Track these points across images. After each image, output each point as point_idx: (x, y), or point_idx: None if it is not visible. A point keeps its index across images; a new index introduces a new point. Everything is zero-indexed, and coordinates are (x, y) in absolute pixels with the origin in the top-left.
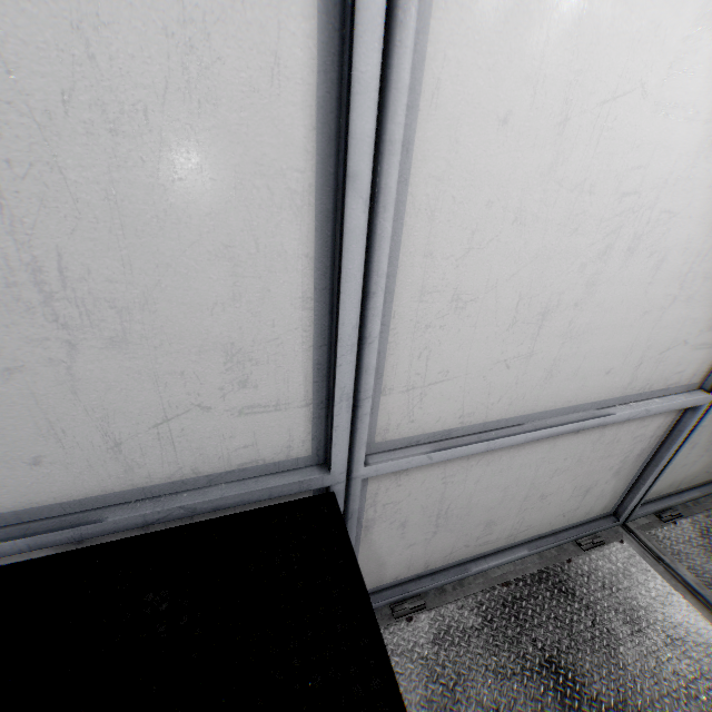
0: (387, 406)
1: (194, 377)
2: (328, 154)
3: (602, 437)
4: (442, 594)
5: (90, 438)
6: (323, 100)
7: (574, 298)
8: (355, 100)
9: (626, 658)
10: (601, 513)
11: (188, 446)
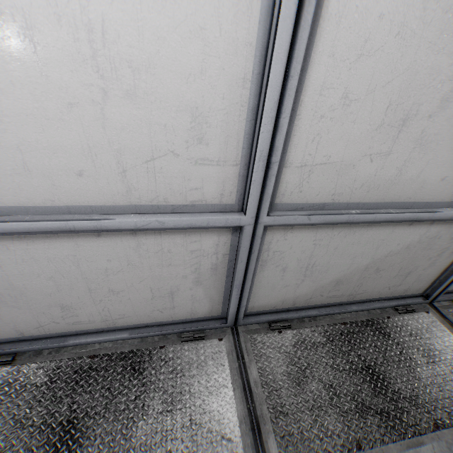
0: None
1: None
2: None
3: (142, 245)
4: (36, 356)
5: None
6: None
7: None
8: None
9: (138, 430)
10: (210, 315)
11: None
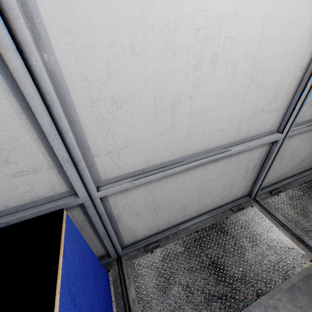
0: (100, 162)
1: None
2: None
3: (231, 162)
4: (167, 239)
5: None
6: None
7: (188, 94)
8: None
9: (248, 257)
10: (242, 195)
11: None
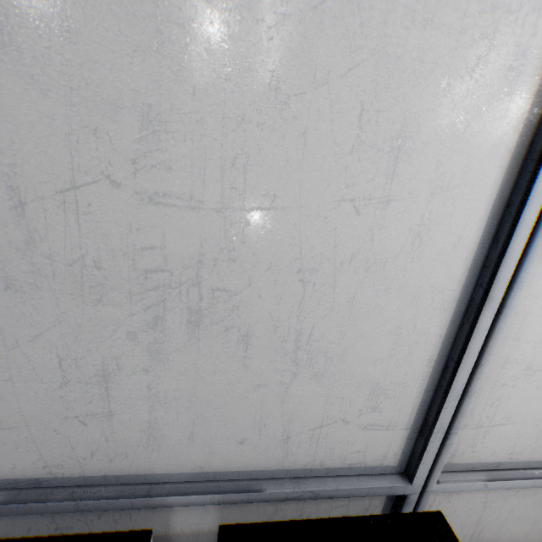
0: (459, 437)
1: (348, 401)
2: (471, 282)
3: None
4: None
5: (275, 431)
6: (477, 256)
7: None
8: (505, 262)
9: None
10: None
11: (325, 445)
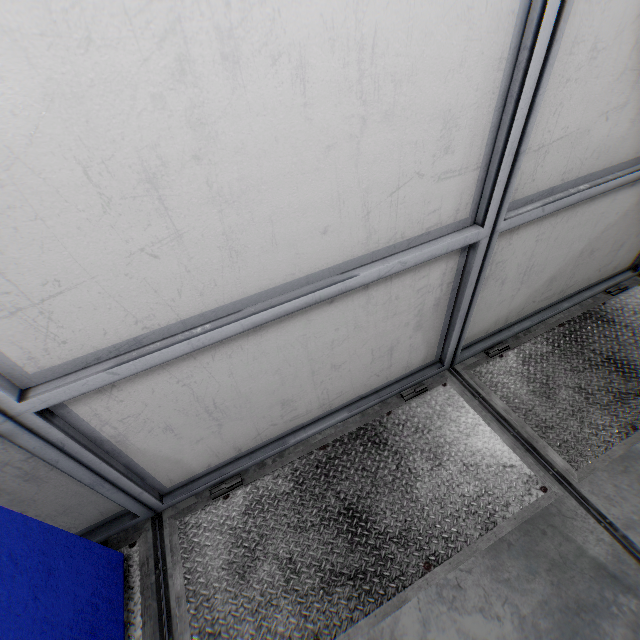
0: (2, 336)
1: None
2: None
3: (372, 299)
4: (261, 468)
5: None
6: None
7: (186, 149)
8: None
9: (421, 491)
10: (424, 363)
11: None
